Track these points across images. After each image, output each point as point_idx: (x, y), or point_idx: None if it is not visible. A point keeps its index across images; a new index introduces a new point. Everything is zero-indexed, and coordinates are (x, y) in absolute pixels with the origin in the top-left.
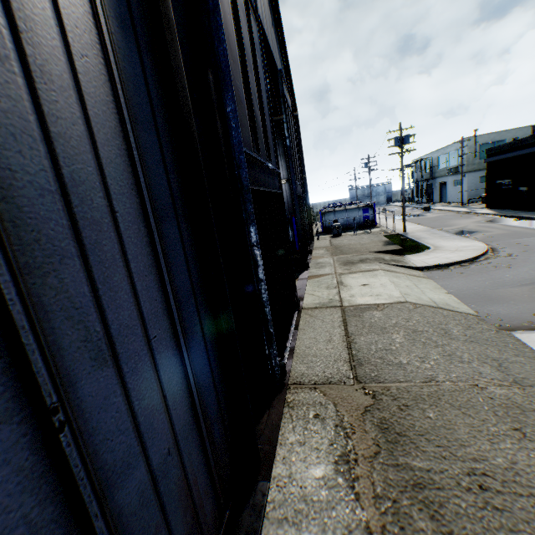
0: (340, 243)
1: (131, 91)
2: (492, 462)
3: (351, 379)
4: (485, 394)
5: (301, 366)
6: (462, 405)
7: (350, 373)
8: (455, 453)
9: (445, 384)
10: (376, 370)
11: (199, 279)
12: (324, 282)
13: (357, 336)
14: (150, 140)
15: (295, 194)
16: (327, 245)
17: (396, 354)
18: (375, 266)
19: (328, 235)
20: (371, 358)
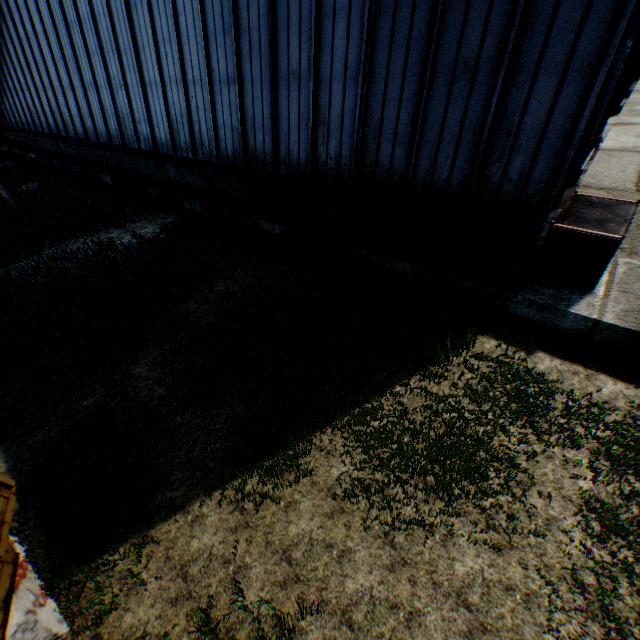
0: None
1: None
2: None
3: (631, 191)
4: None
5: (589, 180)
6: None
7: (632, 188)
8: None
9: None
10: None
11: None
12: (633, 131)
13: None
14: None
15: None
16: None
17: None
18: None
19: None
20: None
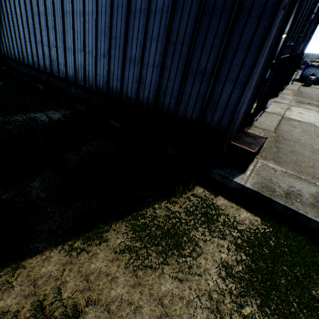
0: (304, 91)
1: (273, 41)
2: (298, 151)
3: (272, 131)
4: (311, 146)
5: (257, 124)
6: (302, 145)
7: (273, 130)
8: (290, 148)
9: (301, 141)
10: (282, 133)
11: (257, 84)
12: (280, 106)
13: (282, 125)
14: (269, 51)
15: (295, 53)
16: (294, 89)
17: (292, 132)
18: (313, 108)
19: (300, 83)
20: (283, 130)
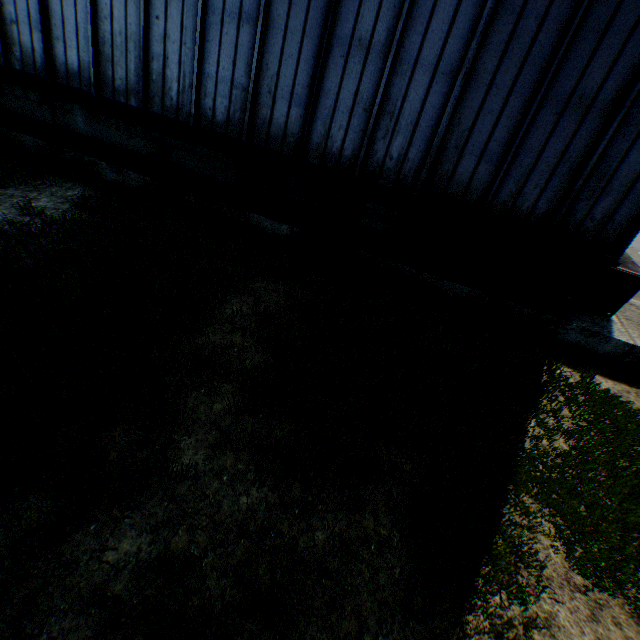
0: None
1: None
2: None
3: None
4: None
5: None
6: None
7: None
8: None
9: None
10: None
11: None
12: None
13: None
14: None
15: None
16: None
17: None
18: None
19: None
20: None
